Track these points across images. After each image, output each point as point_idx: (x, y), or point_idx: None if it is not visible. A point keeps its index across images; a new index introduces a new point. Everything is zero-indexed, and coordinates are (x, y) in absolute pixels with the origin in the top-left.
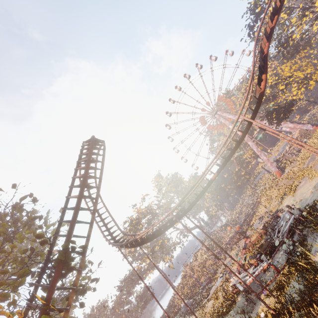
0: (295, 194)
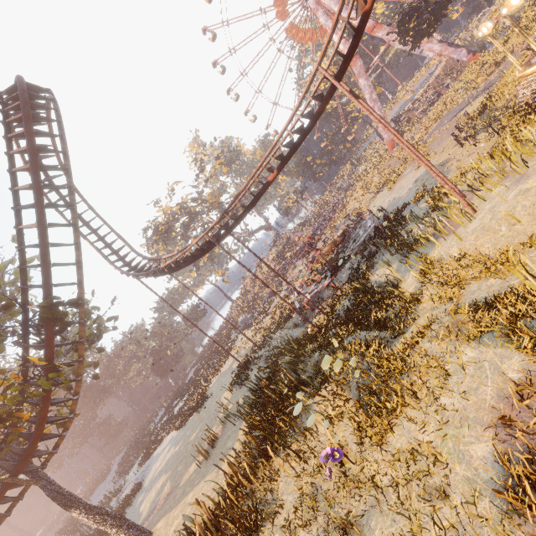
0: (393, 188)
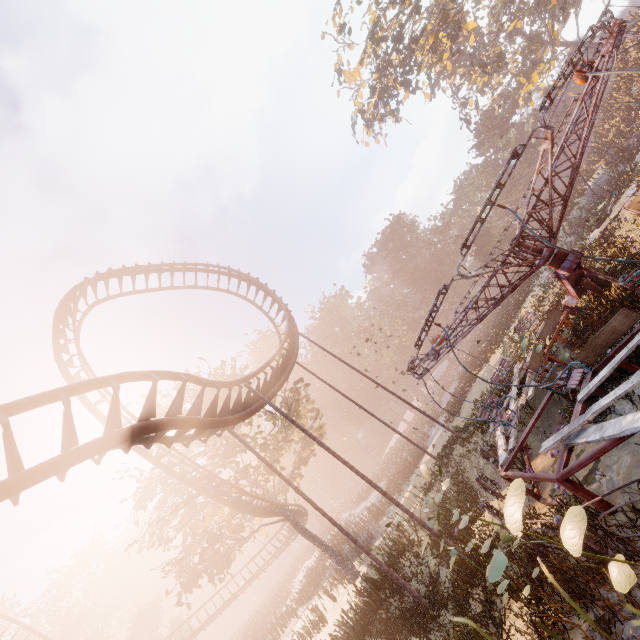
0: None
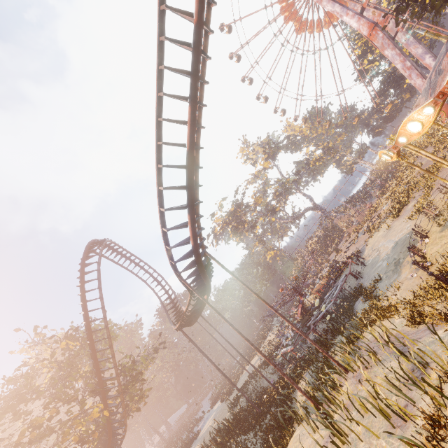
0: (391, 226)
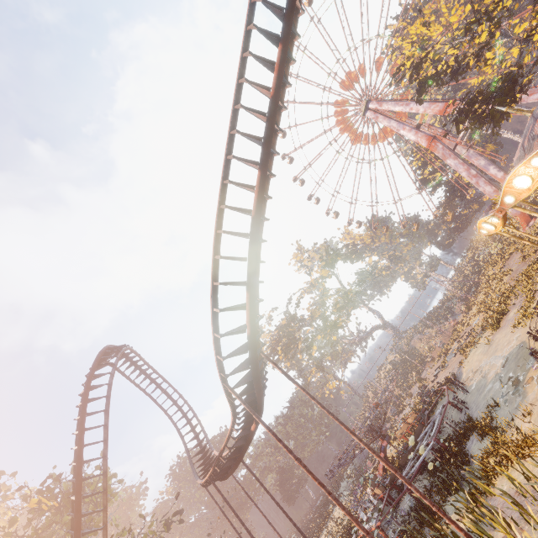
0: (492, 340)
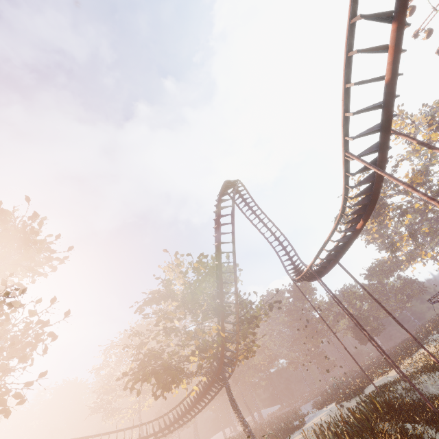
0: None
